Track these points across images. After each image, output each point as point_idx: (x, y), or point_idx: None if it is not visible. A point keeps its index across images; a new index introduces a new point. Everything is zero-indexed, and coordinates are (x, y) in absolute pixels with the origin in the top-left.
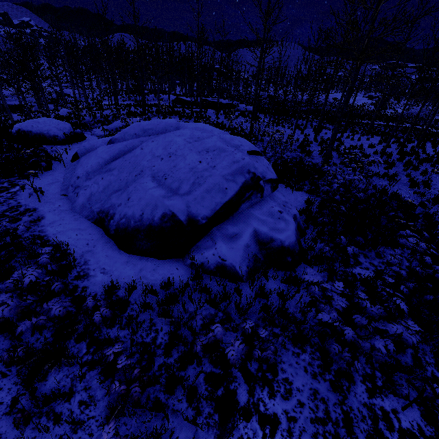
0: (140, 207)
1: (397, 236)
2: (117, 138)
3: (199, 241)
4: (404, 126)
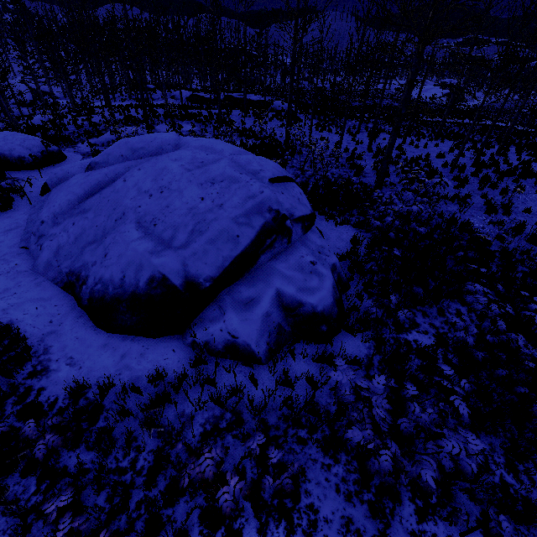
0: (120, 267)
1: (464, 291)
2: (98, 162)
3: (203, 310)
4: (483, 124)
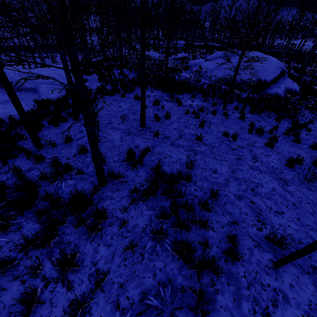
0: (246, 77)
1: None
2: (210, 59)
3: (265, 89)
4: None
